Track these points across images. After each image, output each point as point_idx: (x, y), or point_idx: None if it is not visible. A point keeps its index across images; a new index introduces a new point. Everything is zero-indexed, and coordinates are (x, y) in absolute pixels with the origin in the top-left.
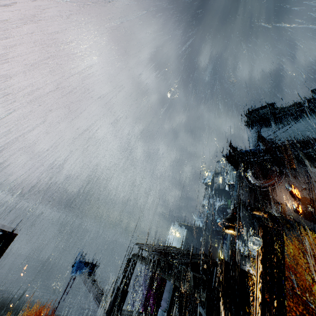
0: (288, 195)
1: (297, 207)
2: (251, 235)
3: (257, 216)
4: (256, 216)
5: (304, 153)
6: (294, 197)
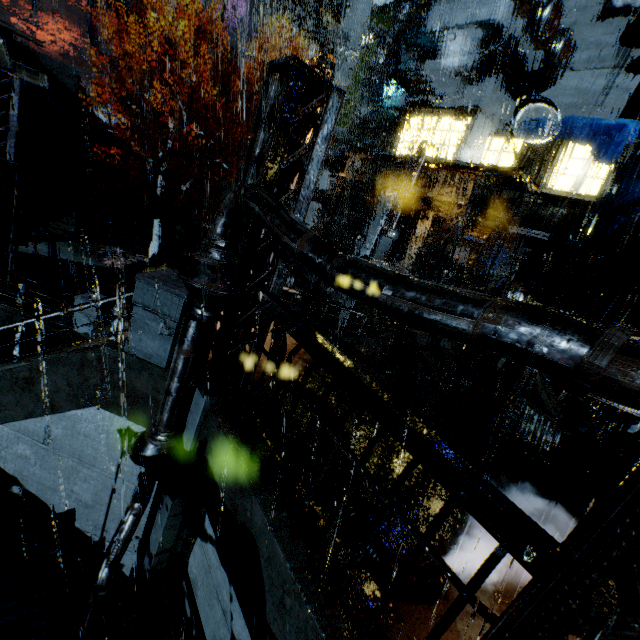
0: None
1: None
2: None
3: None
4: None
5: None
6: None
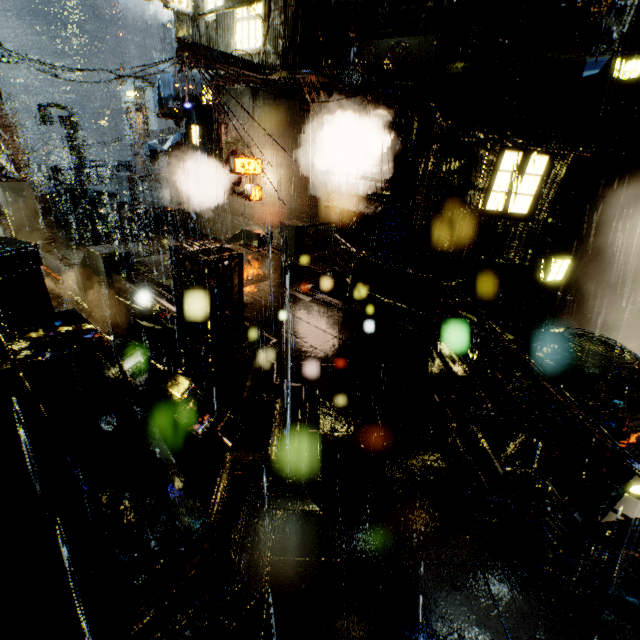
0: None
1: None
2: None
3: None
4: None
5: None
6: None
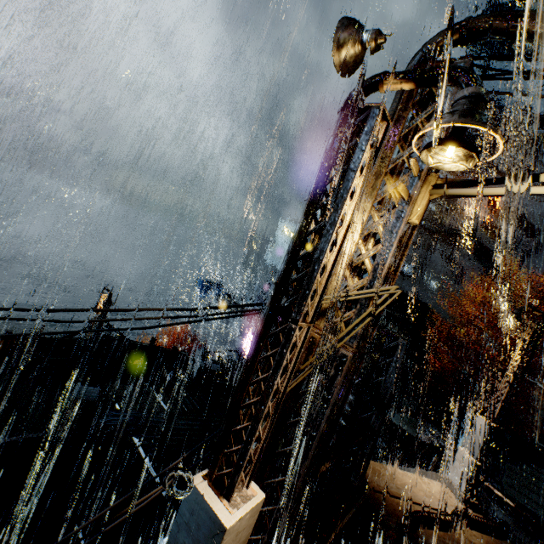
0: (483, 202)
1: (489, 221)
2: (411, 249)
3: (429, 227)
4: (428, 228)
5: (541, 135)
6: (491, 207)
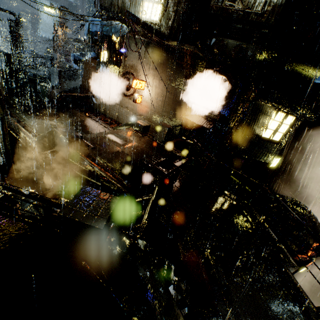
0: None
1: None
2: None
3: None
4: None
5: None
6: None
